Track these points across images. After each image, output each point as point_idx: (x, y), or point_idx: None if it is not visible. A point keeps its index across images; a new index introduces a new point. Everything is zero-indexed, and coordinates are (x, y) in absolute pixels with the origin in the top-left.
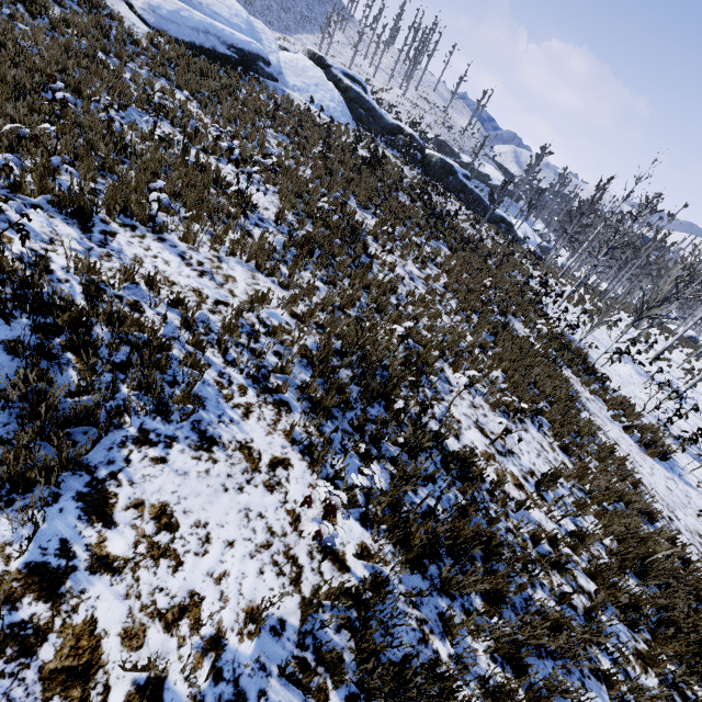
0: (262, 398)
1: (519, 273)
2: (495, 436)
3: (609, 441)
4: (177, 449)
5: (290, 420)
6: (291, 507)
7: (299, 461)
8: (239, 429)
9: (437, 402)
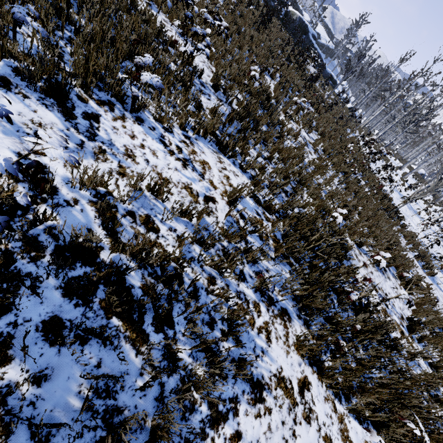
0: (271, 312)
1: (349, 129)
2: (381, 290)
3: (422, 276)
4: (242, 412)
5: (293, 330)
6: (323, 432)
7: (312, 375)
8: (270, 359)
9: (354, 272)
